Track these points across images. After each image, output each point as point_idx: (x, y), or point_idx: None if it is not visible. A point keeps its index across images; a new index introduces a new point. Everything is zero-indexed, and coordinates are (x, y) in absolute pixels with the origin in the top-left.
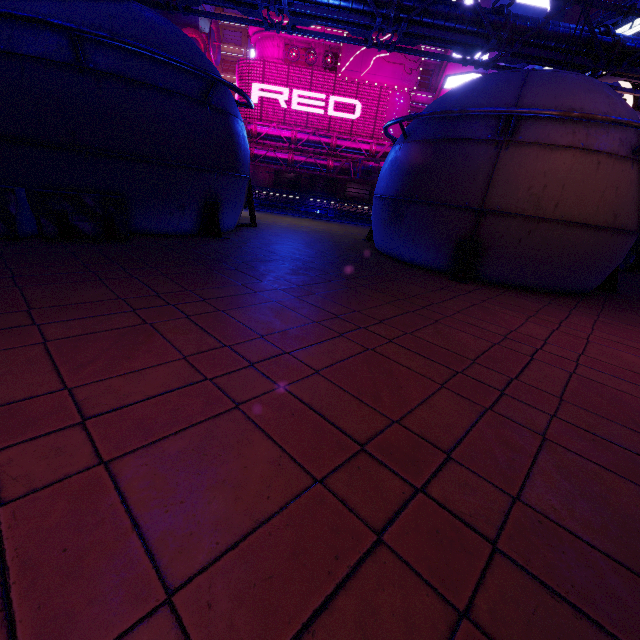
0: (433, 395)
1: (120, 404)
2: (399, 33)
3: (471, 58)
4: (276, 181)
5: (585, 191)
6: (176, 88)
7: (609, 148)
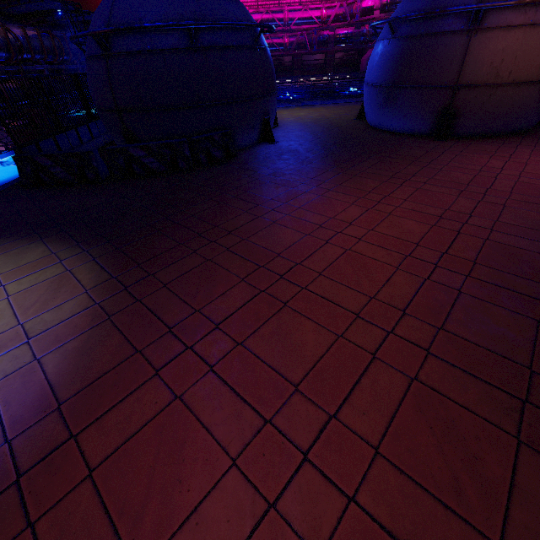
0: (456, 200)
1: (354, 219)
2: None
3: None
4: None
5: (531, 57)
6: (242, 42)
7: None
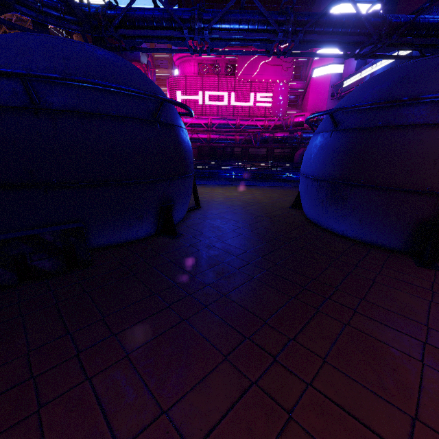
0: None
1: None
2: (296, 42)
3: (352, 52)
4: (199, 153)
5: None
6: (128, 113)
7: None
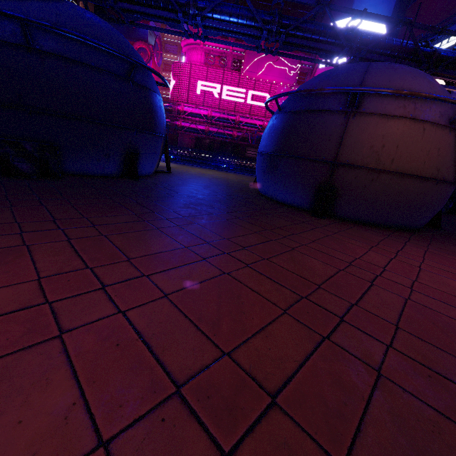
0: (273, 322)
1: None
2: (280, 42)
3: (331, 61)
4: (196, 144)
5: (414, 150)
6: (105, 67)
7: (432, 118)
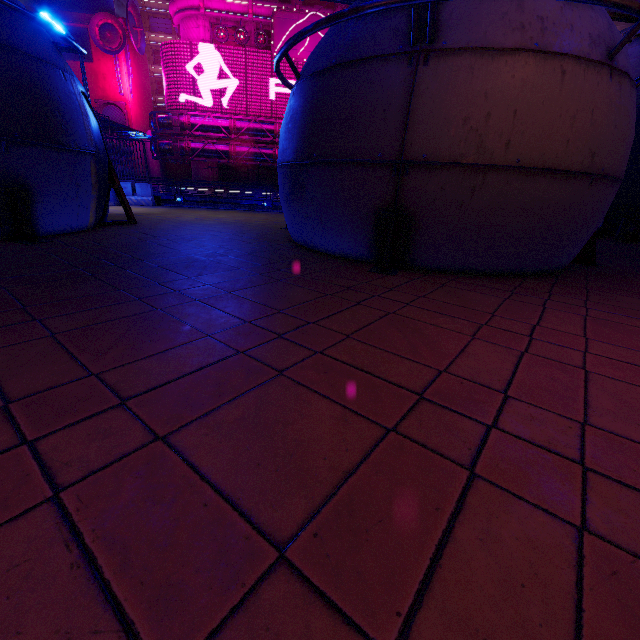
0: None
1: None
2: None
3: None
4: (221, 176)
5: (548, 118)
6: None
7: (576, 49)
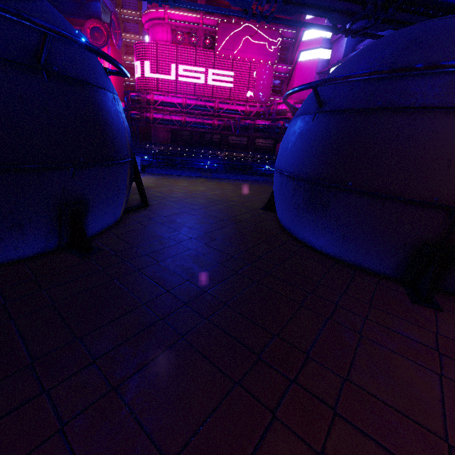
0: None
1: None
2: (279, 1)
3: (343, 26)
4: (173, 138)
5: None
6: None
7: None
